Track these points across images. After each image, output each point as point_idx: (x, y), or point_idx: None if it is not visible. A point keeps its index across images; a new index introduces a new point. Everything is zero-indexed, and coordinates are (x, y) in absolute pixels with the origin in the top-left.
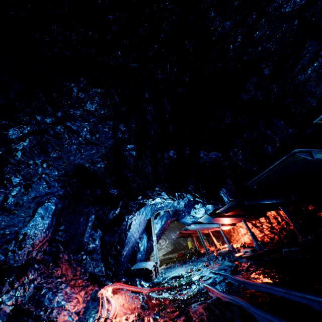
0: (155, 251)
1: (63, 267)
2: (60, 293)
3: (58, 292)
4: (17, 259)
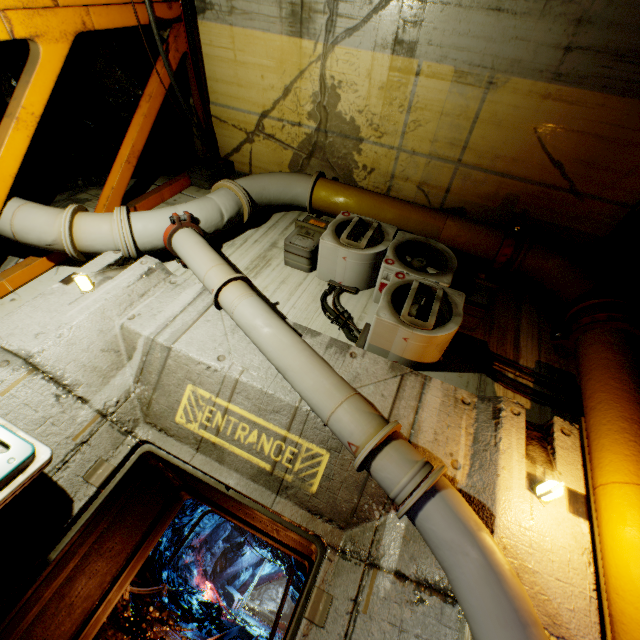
0: (249, 590)
1: (200, 555)
2: (197, 568)
3: (197, 568)
4: (193, 542)
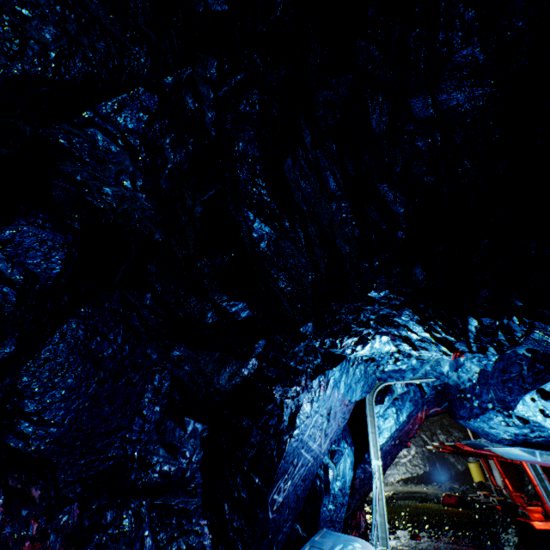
0: (377, 505)
1: None
2: None
3: None
4: None
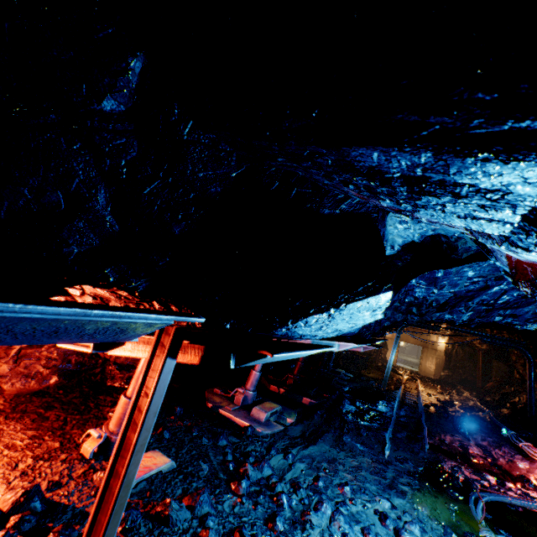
0: None
1: None
2: None
3: None
4: None
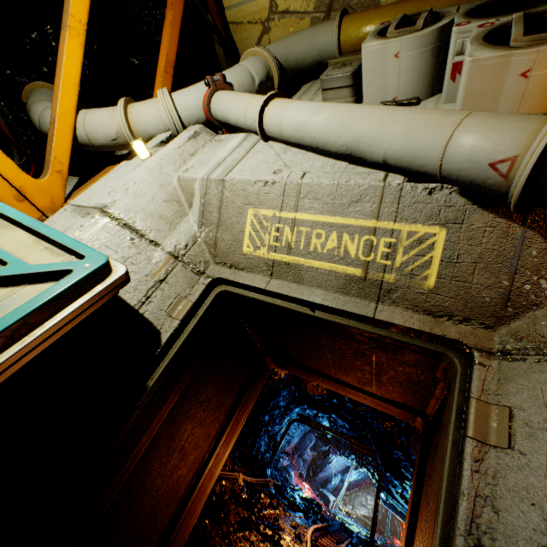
0: (341, 493)
1: (294, 460)
2: (293, 471)
3: (293, 470)
4: (286, 449)
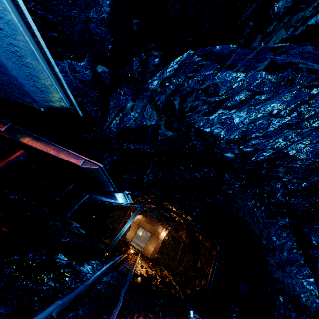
0: None
1: None
2: None
3: None
4: None
